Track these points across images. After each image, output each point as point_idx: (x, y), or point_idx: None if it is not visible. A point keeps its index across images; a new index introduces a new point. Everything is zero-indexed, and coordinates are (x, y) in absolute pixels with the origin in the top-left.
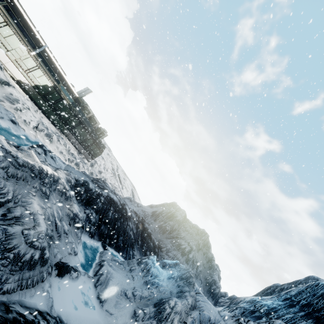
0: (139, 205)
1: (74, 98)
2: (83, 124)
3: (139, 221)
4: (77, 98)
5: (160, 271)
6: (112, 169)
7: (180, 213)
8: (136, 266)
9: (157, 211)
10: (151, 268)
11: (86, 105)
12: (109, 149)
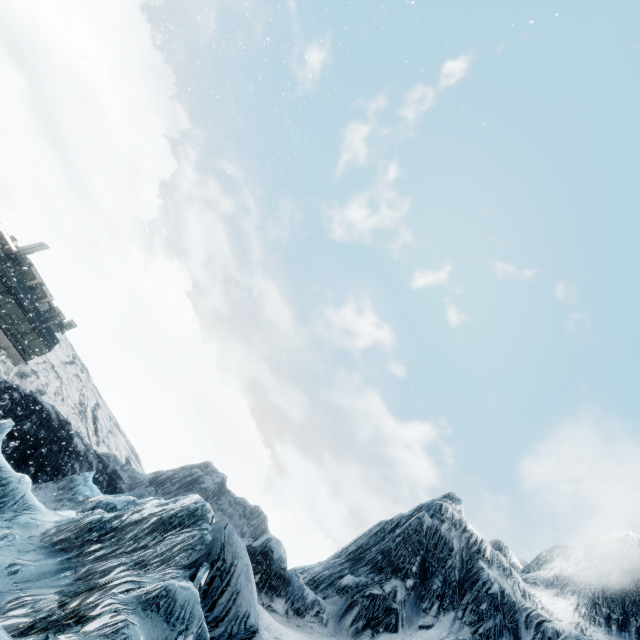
0: (127, 467)
1: (7, 252)
2: (15, 292)
3: (104, 474)
4: (14, 253)
5: (95, 491)
6: (78, 404)
7: (212, 478)
8: (51, 484)
9: (163, 475)
10: (78, 485)
11: (30, 265)
12: (83, 369)
